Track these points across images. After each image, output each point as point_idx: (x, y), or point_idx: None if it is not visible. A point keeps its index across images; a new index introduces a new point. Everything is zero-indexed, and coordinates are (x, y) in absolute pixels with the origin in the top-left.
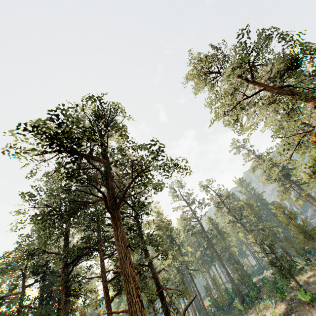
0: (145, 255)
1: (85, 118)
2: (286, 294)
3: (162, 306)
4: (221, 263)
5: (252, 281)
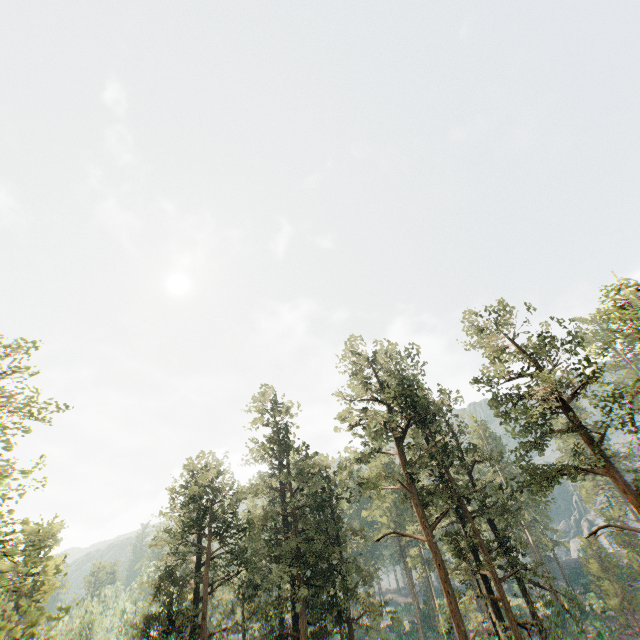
0: (493, 529)
1: (501, 325)
2: (596, 637)
3: (528, 603)
4: None
5: None
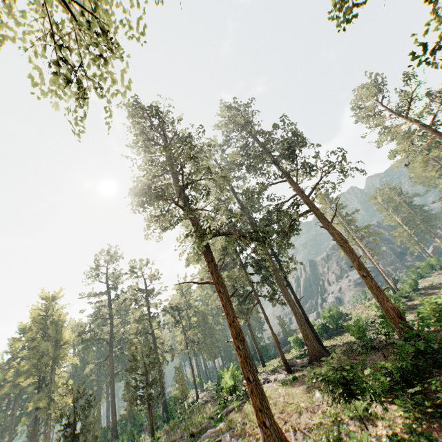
0: None
1: None
2: None
3: None
4: (110, 386)
5: (141, 414)
